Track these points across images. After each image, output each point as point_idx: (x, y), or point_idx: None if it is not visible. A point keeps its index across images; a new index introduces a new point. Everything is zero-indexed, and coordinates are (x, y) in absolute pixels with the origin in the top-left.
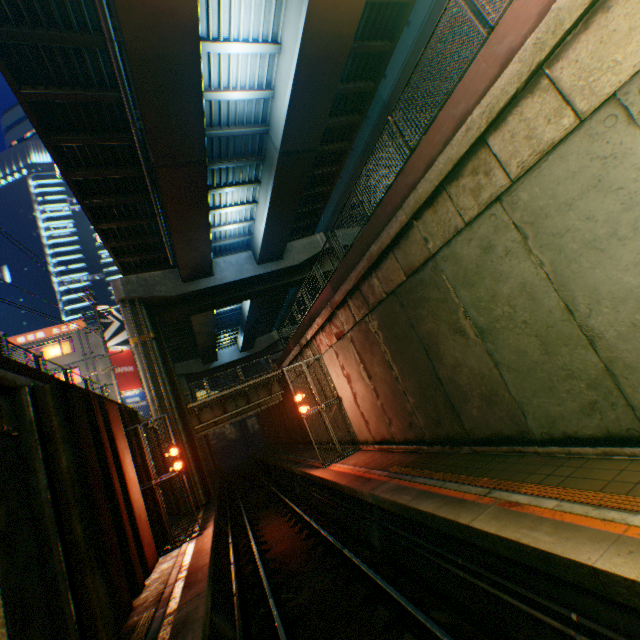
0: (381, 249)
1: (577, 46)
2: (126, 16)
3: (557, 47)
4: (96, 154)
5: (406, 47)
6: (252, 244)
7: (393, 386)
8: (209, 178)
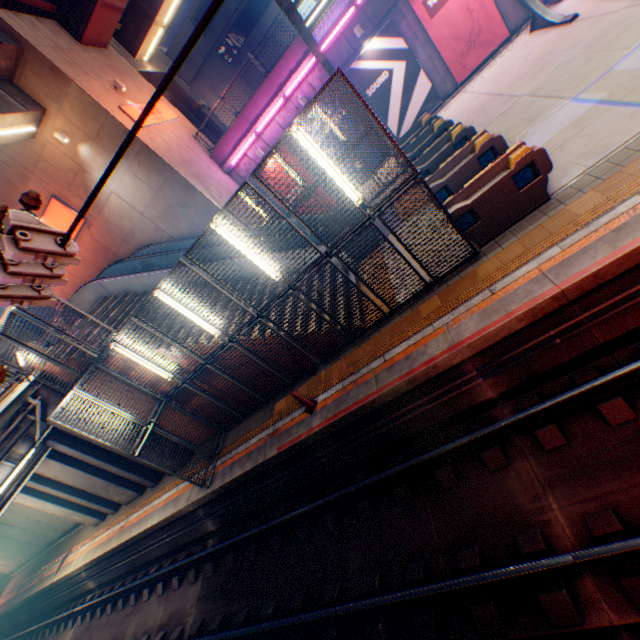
0: None
1: None
2: None
3: None
4: None
5: None
6: None
7: (2, 547)
8: None
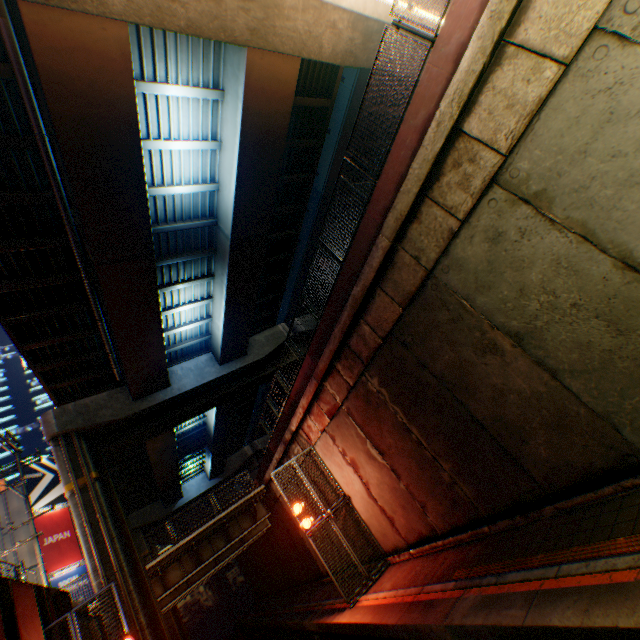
0: (366, 287)
1: (535, 4)
2: (58, 107)
3: (514, 14)
4: (23, 262)
5: (331, 148)
6: (211, 344)
7: (417, 454)
8: (158, 277)
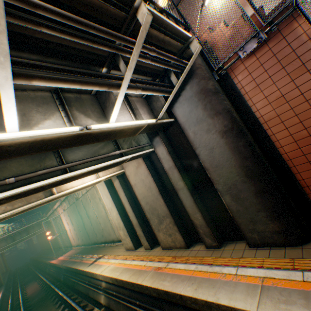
0: None
1: None
2: None
3: None
4: None
5: None
6: None
7: (78, 228)
8: None
